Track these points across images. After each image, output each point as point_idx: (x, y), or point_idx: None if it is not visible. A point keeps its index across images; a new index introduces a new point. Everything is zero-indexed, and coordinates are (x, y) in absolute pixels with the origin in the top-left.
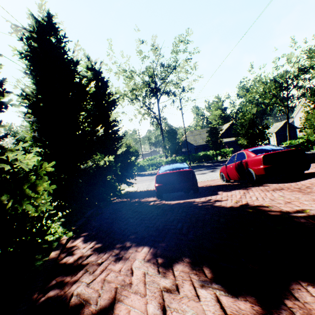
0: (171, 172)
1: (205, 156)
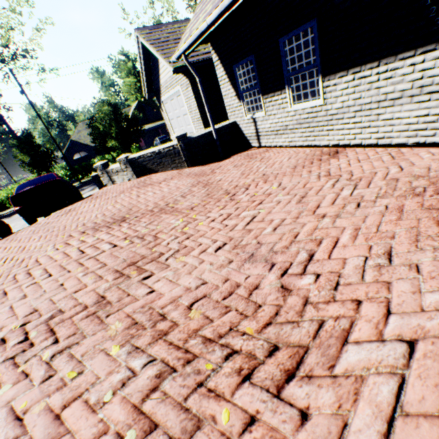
0: None
1: None
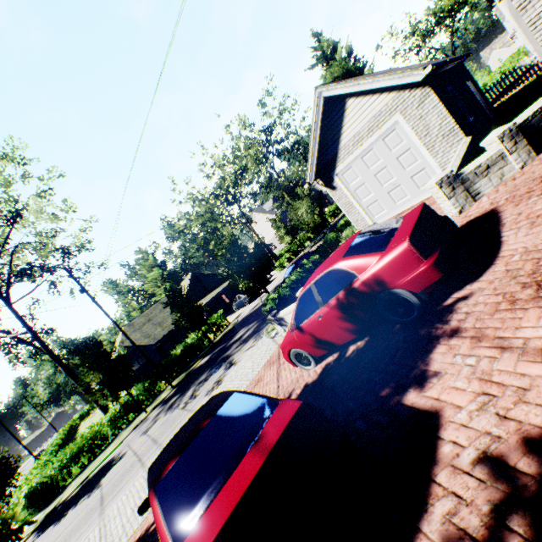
0: (247, 488)
1: (188, 349)
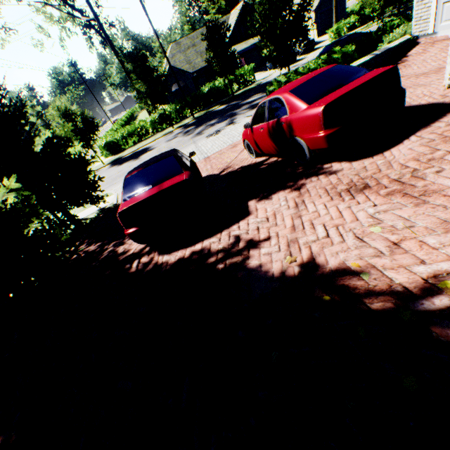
0: (146, 198)
1: (213, 92)
